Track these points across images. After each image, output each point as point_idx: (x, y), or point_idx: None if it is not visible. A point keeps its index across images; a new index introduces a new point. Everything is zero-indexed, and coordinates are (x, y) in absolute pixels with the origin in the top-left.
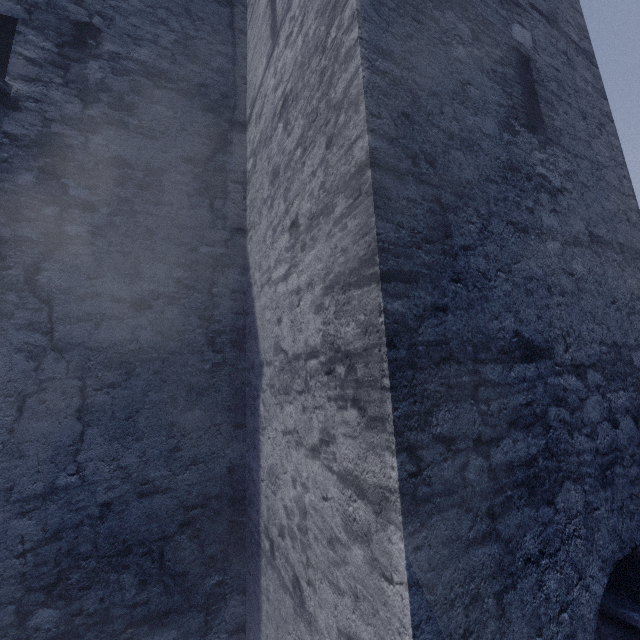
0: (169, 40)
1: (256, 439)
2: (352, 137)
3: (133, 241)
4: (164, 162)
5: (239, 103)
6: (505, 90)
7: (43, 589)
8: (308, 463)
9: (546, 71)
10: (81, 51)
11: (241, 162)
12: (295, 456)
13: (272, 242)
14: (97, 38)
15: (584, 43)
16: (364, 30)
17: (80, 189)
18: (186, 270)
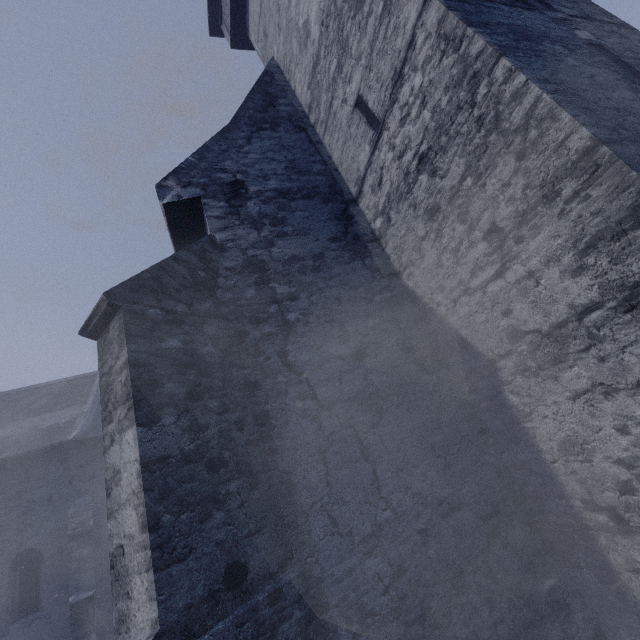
0: (282, 168)
1: (517, 431)
2: (559, 138)
3: (330, 310)
4: (320, 247)
5: (342, 188)
6: (611, 70)
7: (416, 621)
8: (639, 399)
9: (616, 48)
10: (240, 199)
11: (366, 226)
12: (610, 406)
13: (456, 260)
14: (244, 187)
15: (615, 20)
16: (525, 74)
17: (282, 287)
18: (374, 318)
